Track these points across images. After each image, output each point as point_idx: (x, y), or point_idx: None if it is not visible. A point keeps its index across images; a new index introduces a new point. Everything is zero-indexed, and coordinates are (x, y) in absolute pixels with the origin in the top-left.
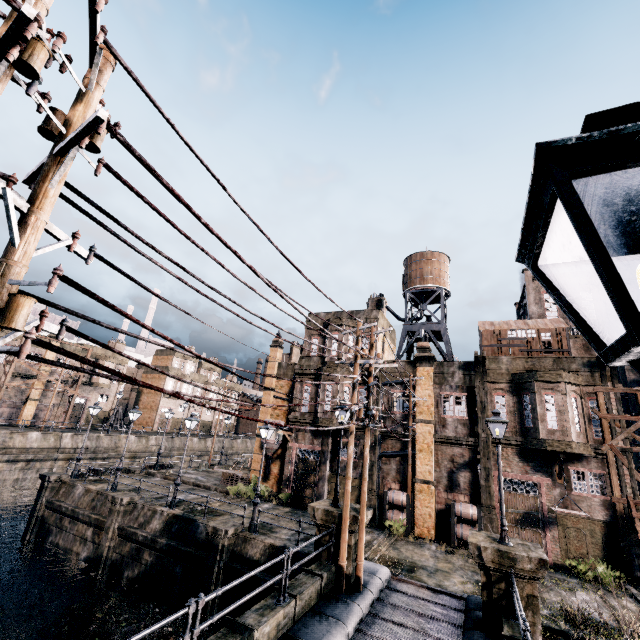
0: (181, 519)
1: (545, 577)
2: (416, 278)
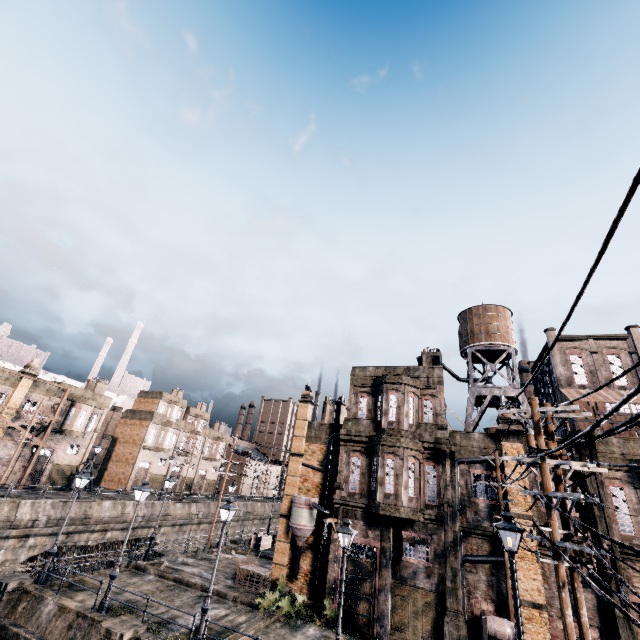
0: None
1: None
2: (481, 334)
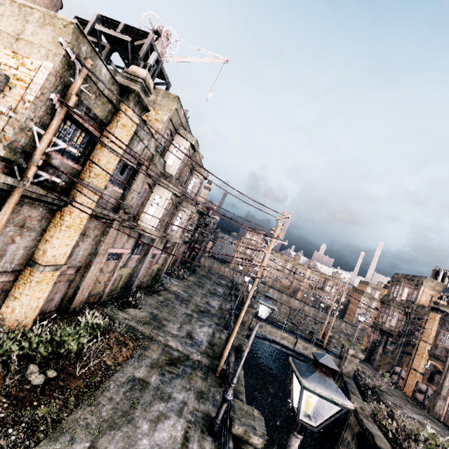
0: (312, 332)
1: (348, 353)
2: None
